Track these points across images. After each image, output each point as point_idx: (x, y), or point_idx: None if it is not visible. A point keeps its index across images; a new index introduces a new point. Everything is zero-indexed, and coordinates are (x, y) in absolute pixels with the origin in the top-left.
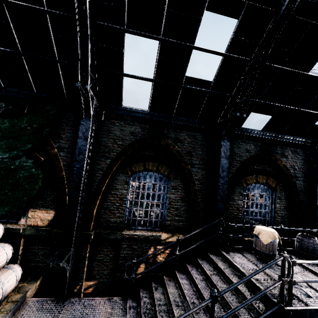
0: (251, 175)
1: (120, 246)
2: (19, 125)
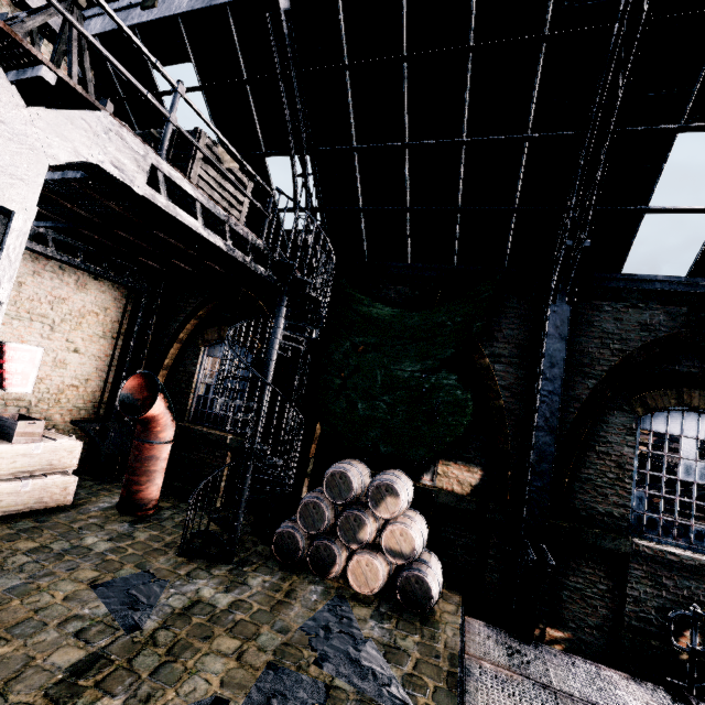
0: None
1: (623, 571)
2: (433, 319)
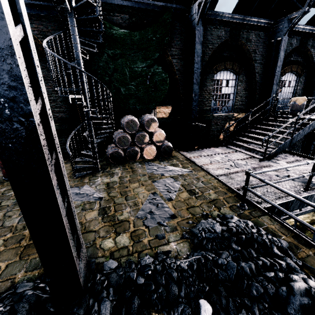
0: (288, 65)
1: (209, 125)
2: (146, 36)
